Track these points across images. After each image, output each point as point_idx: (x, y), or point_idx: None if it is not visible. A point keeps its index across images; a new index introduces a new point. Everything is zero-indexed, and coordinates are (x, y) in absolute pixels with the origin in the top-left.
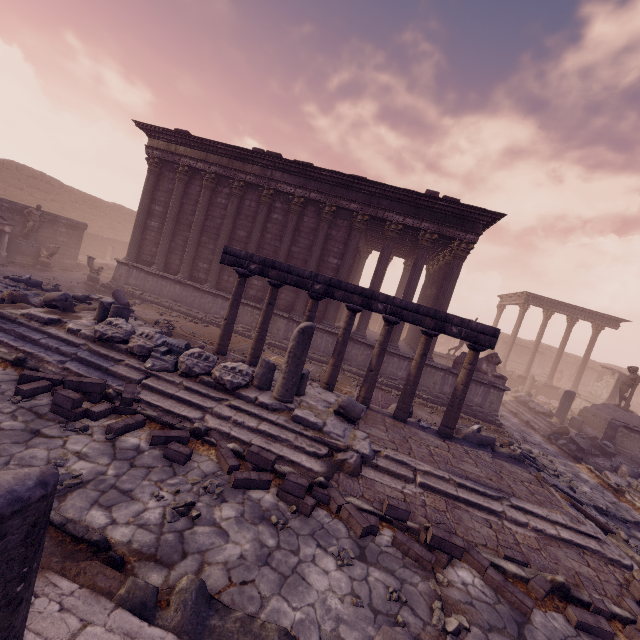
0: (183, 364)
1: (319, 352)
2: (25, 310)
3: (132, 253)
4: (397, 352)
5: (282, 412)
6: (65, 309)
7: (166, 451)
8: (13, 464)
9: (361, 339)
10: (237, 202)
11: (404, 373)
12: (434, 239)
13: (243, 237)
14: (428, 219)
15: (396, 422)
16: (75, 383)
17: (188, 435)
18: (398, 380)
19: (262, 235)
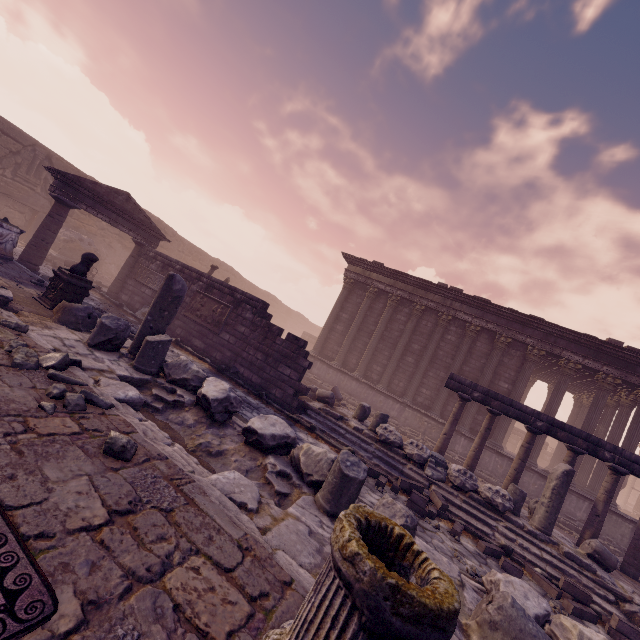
0: (457, 479)
1: (486, 471)
2: (316, 404)
3: (318, 348)
4: (576, 490)
5: (548, 544)
6: (331, 405)
7: (504, 563)
8: (439, 550)
9: (534, 467)
10: (416, 321)
11: (584, 515)
12: (617, 383)
13: (416, 350)
14: (610, 364)
15: (630, 578)
16: (407, 483)
17: (502, 551)
18: (576, 521)
19: (434, 351)
